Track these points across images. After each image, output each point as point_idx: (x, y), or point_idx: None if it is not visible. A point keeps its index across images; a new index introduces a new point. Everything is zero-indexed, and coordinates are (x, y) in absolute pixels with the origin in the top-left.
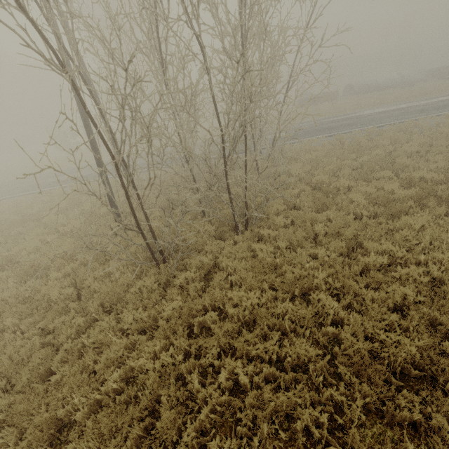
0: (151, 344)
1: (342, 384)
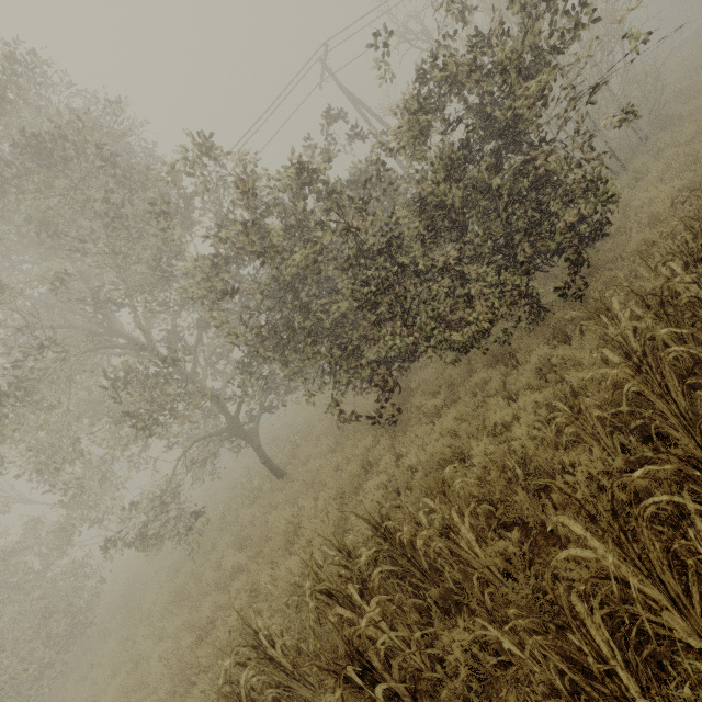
0: None
1: None
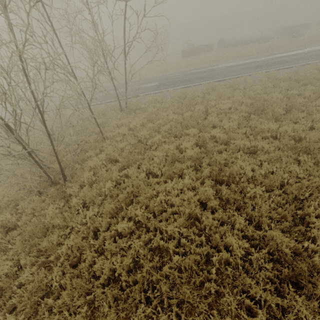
0: None
1: None
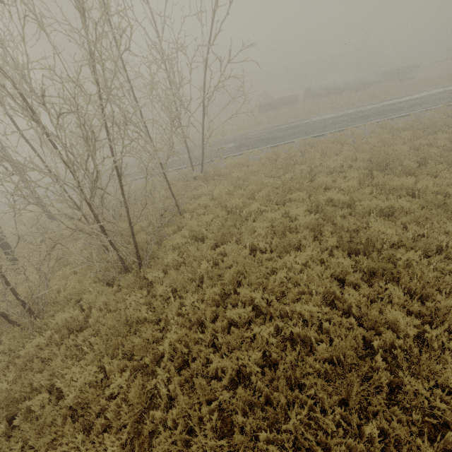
0: None
1: None
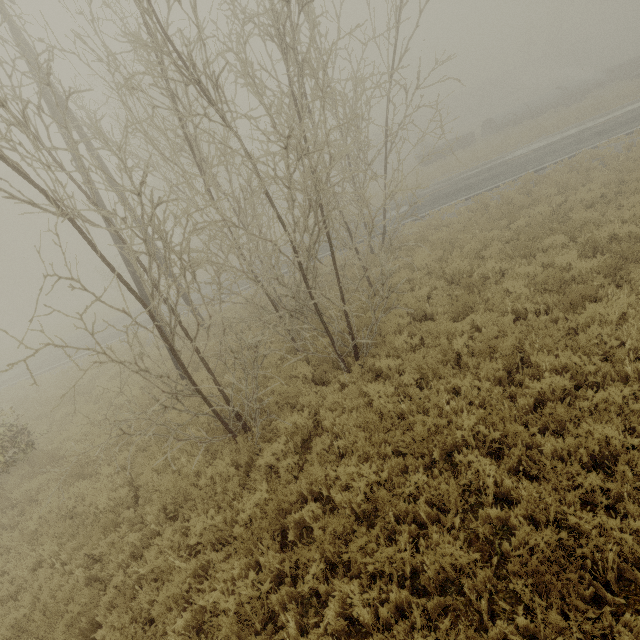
0: (227, 567)
1: (520, 611)
